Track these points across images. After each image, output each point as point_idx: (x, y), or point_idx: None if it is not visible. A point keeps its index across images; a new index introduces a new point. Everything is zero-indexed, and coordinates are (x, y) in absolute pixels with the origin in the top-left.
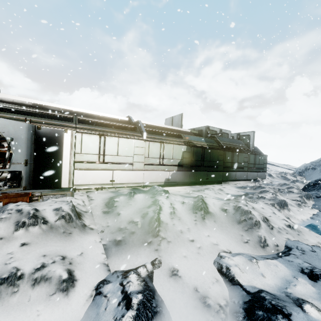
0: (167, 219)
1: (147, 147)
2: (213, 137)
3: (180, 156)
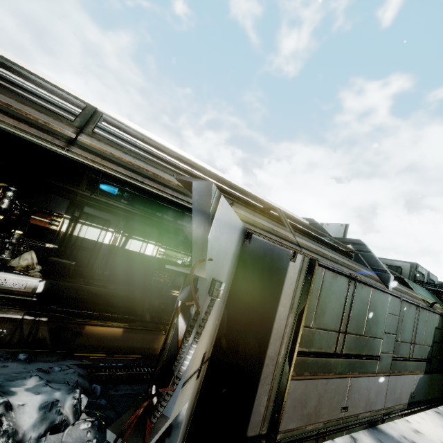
0: None
1: (401, 316)
2: (438, 290)
3: (431, 337)
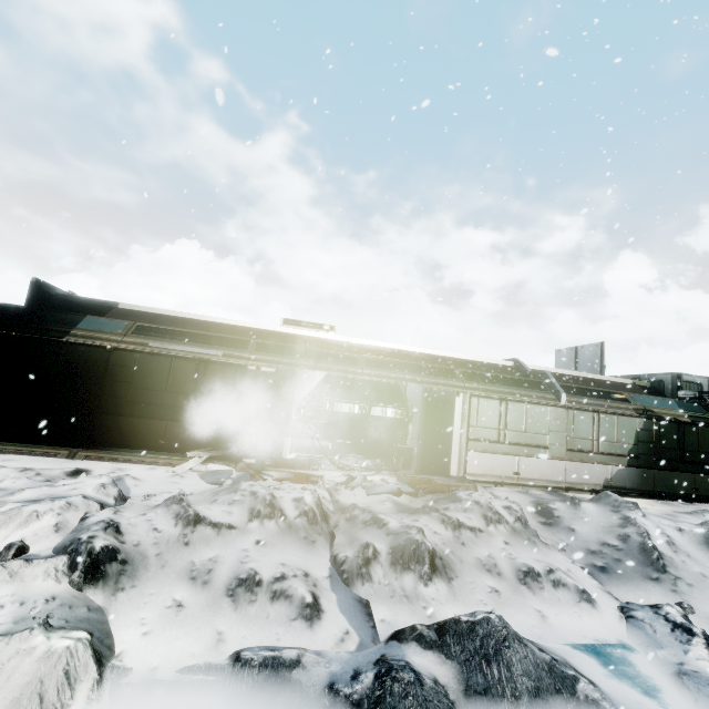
0: (668, 552)
1: (571, 420)
2: (697, 398)
3: (631, 437)
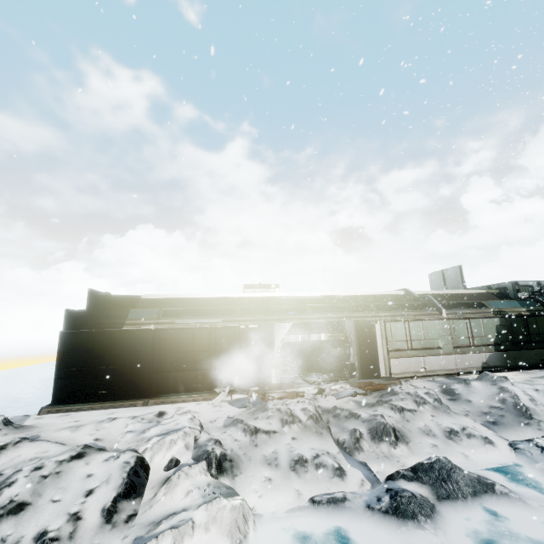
0: (531, 405)
1: (452, 326)
2: (531, 297)
3: (493, 332)
